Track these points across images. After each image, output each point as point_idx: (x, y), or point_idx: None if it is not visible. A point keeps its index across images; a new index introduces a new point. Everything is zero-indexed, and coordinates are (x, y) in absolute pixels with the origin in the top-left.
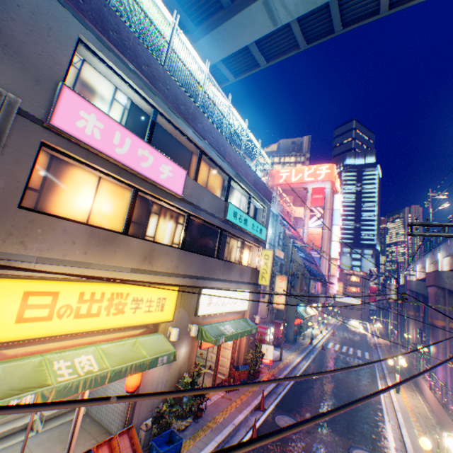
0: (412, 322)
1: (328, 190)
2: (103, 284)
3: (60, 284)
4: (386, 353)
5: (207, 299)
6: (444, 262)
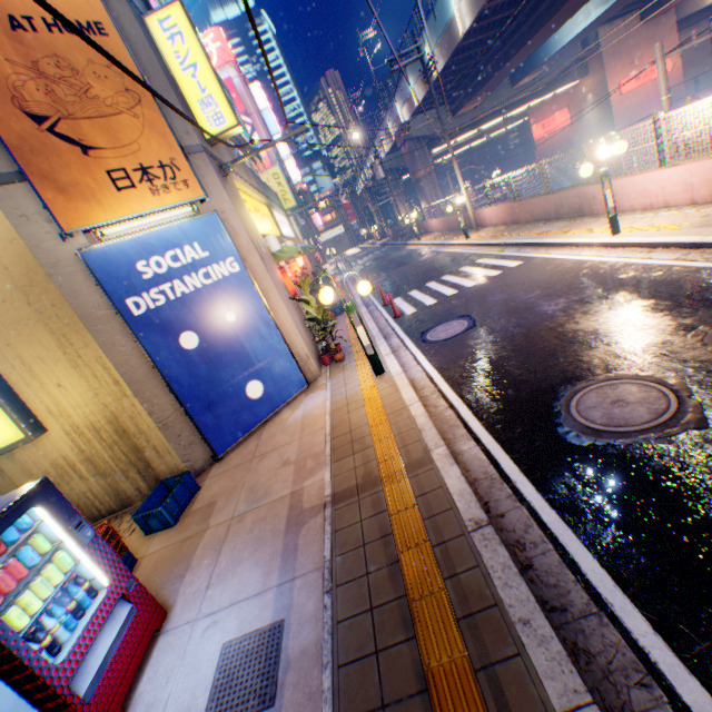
0: (399, 203)
1: (238, 82)
2: (250, 198)
3: (244, 196)
4: (395, 241)
5: (279, 223)
6: (405, 114)
